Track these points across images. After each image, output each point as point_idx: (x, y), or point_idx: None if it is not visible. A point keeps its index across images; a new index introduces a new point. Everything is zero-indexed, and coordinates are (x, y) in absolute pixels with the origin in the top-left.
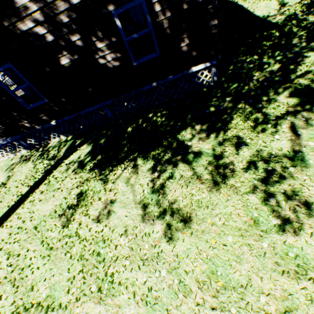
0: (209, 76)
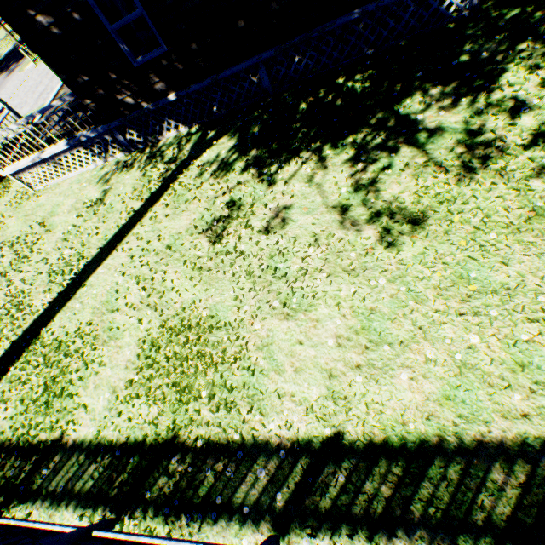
0: None
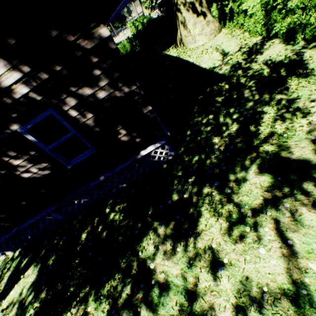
0: (164, 152)
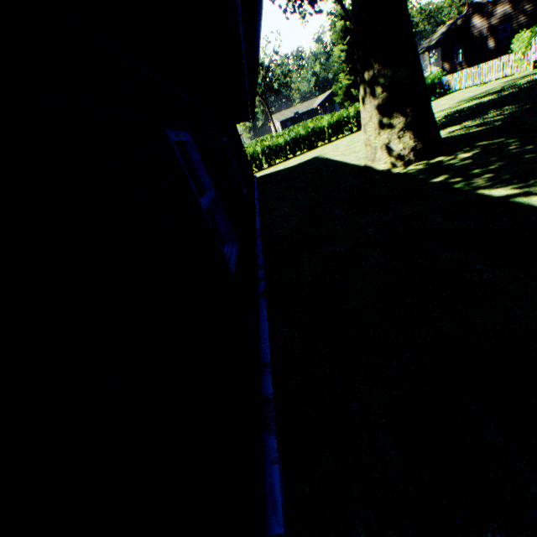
0: None
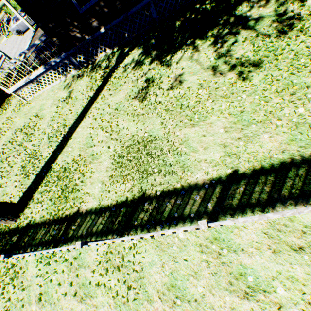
0: None
